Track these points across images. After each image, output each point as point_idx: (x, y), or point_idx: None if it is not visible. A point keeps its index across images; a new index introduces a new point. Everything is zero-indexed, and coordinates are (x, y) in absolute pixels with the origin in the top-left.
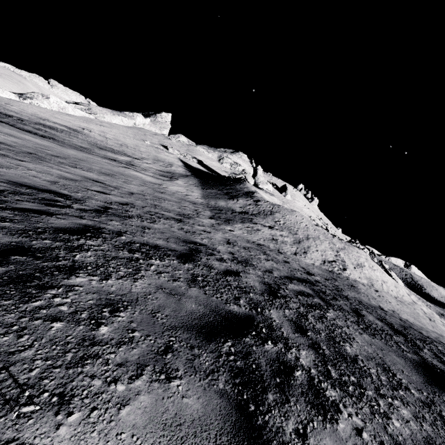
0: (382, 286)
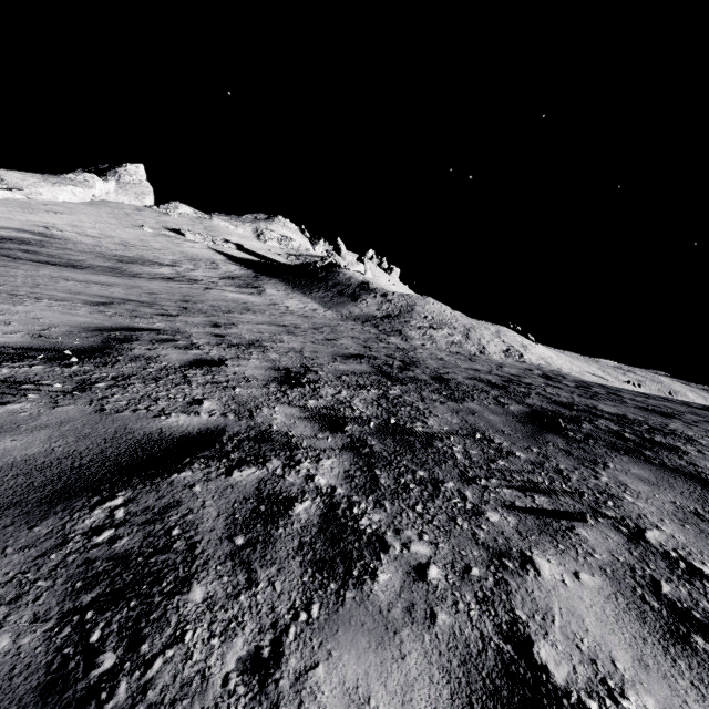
0: (554, 363)
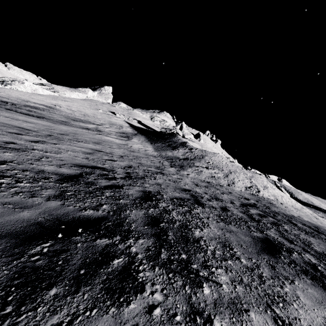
0: (282, 200)
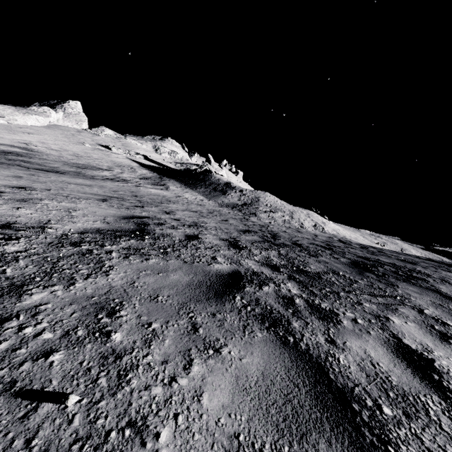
0: (341, 233)
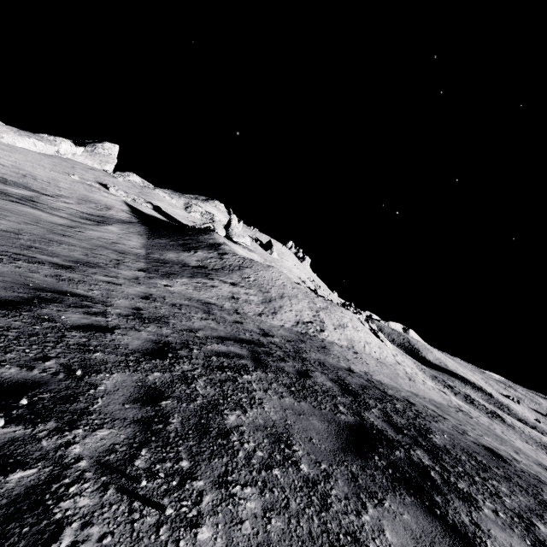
0: (364, 348)
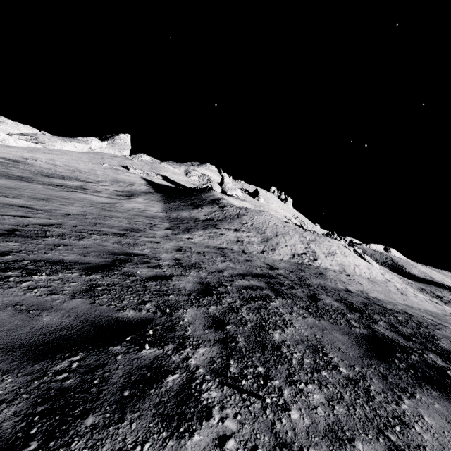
0: (355, 270)
